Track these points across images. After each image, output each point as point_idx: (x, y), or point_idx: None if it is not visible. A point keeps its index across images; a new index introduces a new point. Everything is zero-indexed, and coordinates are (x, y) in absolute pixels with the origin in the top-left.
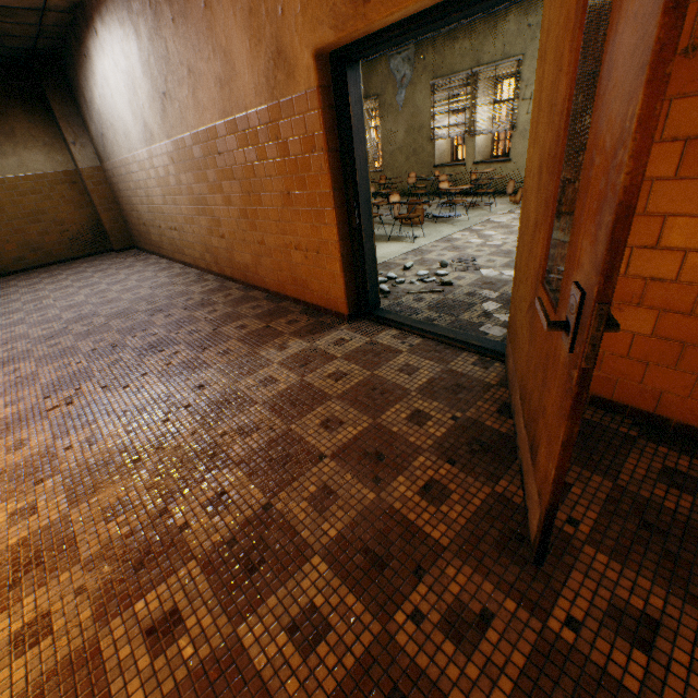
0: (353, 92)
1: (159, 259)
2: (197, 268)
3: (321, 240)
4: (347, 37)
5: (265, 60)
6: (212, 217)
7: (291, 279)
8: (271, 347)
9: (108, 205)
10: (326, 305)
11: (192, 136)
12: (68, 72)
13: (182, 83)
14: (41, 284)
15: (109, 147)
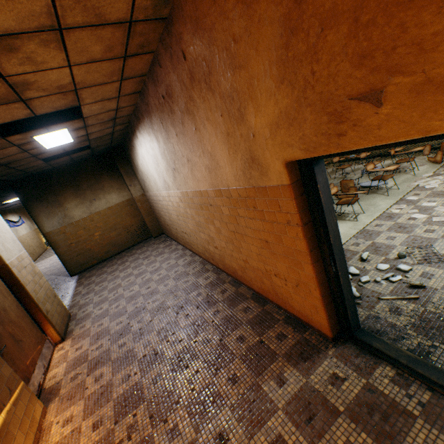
0: (320, 179)
1: (177, 244)
2: (200, 257)
3: (299, 279)
4: (318, 155)
5: (241, 162)
6: (207, 235)
7: (272, 291)
8: (269, 377)
9: (148, 213)
10: (307, 321)
11: (192, 192)
12: (126, 152)
13: (184, 165)
14: (118, 270)
15: (147, 186)
